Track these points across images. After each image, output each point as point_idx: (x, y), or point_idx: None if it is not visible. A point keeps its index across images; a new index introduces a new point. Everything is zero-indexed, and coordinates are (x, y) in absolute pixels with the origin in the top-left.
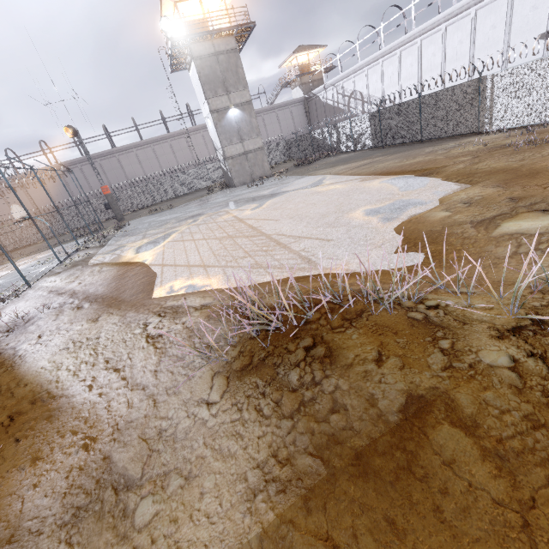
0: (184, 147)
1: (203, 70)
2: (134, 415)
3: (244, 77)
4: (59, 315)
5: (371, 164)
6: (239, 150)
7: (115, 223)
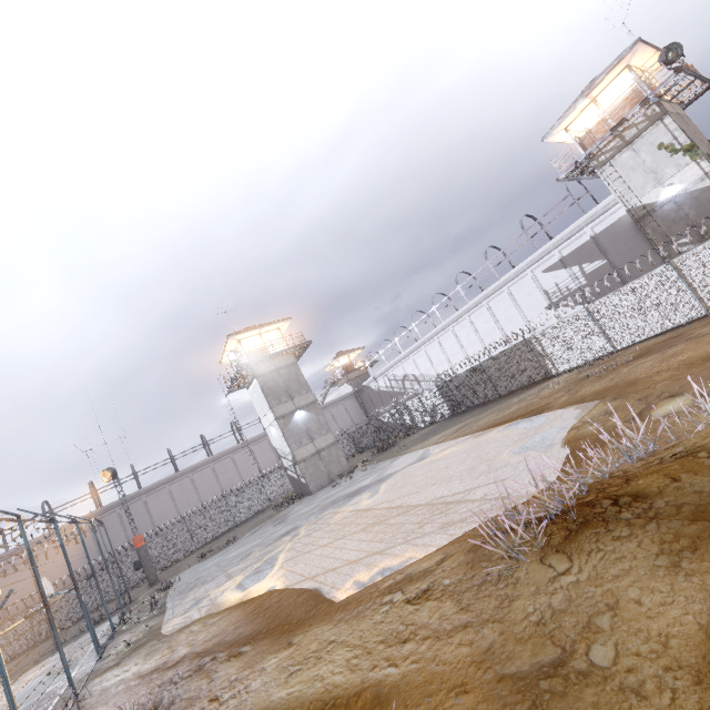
0: (229, 468)
1: (266, 384)
2: (485, 644)
3: (305, 382)
4: (211, 674)
5: (467, 425)
6: (311, 450)
7: (145, 590)
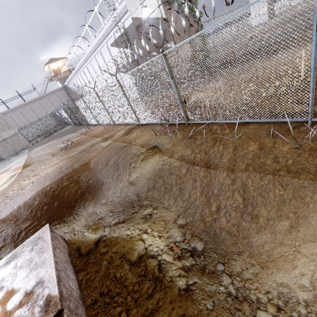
0: None
1: None
2: None
3: None
4: None
5: (45, 147)
6: None
7: None
